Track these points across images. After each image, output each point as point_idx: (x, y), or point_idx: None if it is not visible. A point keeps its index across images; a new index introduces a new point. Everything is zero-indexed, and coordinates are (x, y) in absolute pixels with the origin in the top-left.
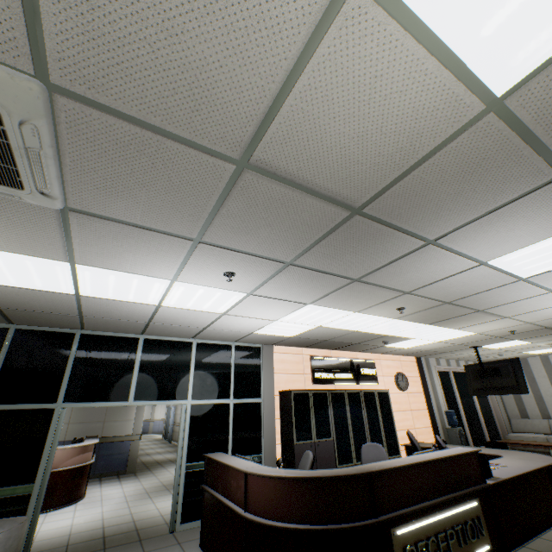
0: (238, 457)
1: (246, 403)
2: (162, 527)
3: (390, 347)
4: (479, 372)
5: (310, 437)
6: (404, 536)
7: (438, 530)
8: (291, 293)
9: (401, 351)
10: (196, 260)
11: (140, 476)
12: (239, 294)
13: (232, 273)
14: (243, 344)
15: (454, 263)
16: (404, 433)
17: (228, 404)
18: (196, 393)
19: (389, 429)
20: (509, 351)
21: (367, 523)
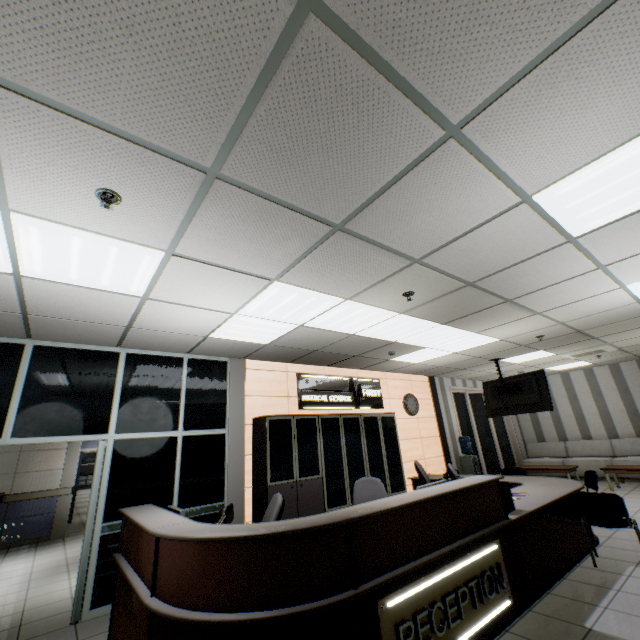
0: (166, 510)
1: (203, 435)
2: (63, 616)
3: (398, 361)
4: (500, 389)
5: (290, 476)
6: (399, 607)
7: (447, 590)
8: (241, 255)
9: (412, 368)
10: (15, 145)
11: (68, 542)
12: (151, 253)
13: (114, 195)
14: (201, 357)
15: (486, 195)
16: (411, 465)
17: (176, 438)
18: (123, 424)
19: (394, 461)
20: (530, 367)
21: (341, 599)
